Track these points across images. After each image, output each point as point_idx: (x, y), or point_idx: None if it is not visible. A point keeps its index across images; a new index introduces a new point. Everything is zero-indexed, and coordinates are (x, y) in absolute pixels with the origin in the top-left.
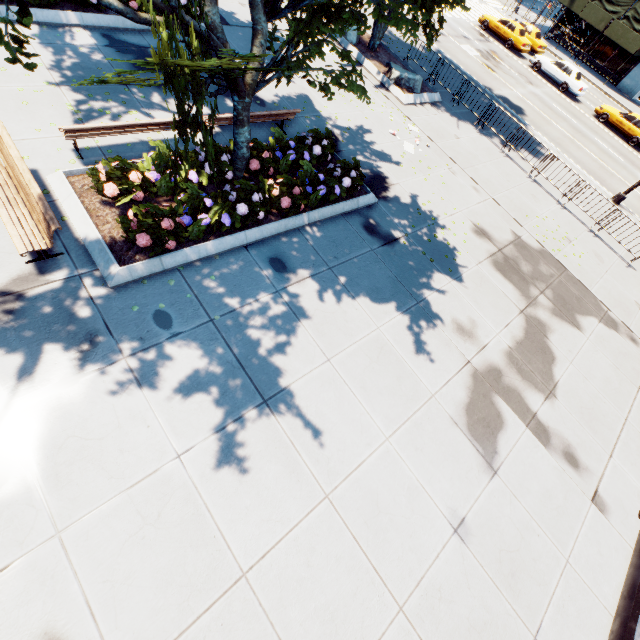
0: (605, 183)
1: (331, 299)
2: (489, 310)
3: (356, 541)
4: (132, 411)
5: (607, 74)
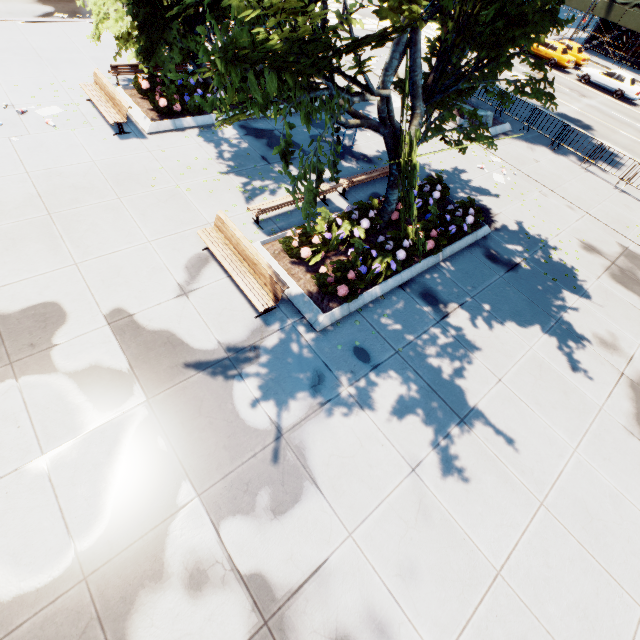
0: None
1: (483, 325)
2: (623, 322)
3: (581, 545)
4: (366, 433)
5: None
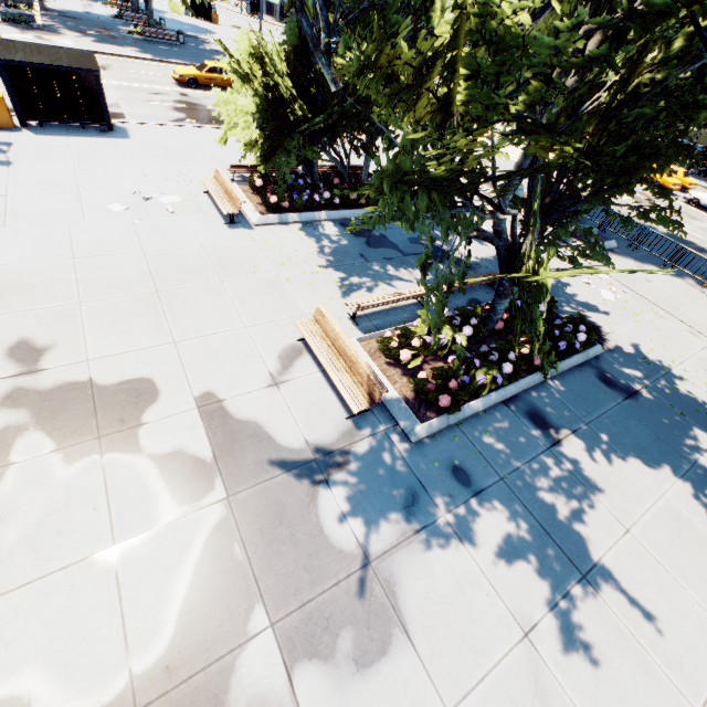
0: None
1: (601, 458)
2: None
3: None
4: (467, 575)
5: None
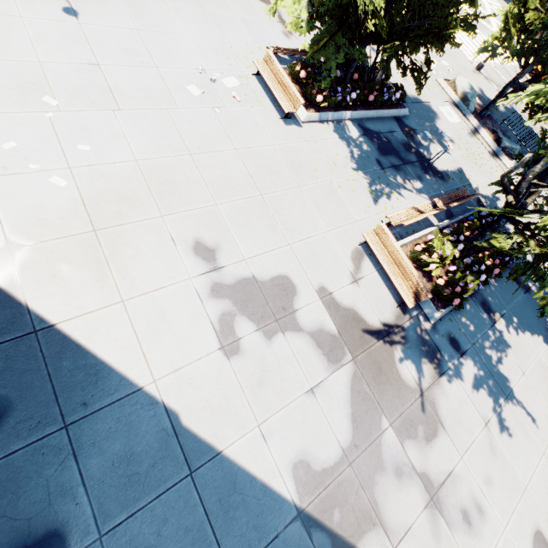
0: None
1: (514, 333)
2: None
3: None
4: (462, 398)
5: None
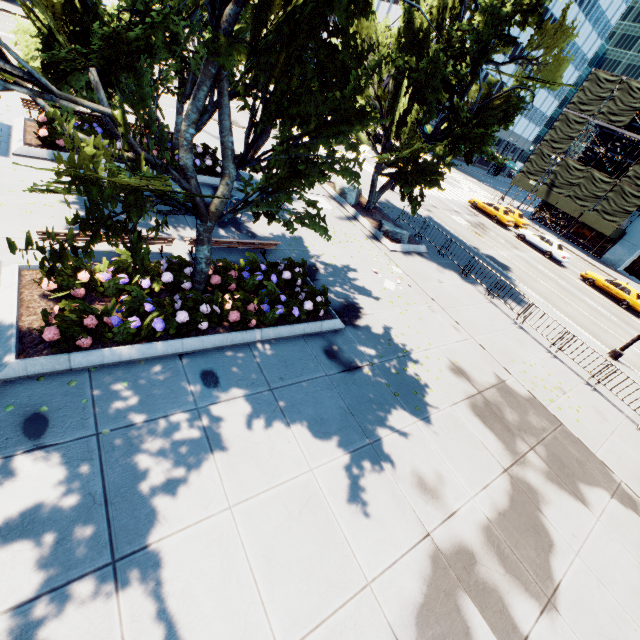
0: (599, 338)
1: (260, 425)
2: (462, 463)
3: None
4: None
5: (589, 249)
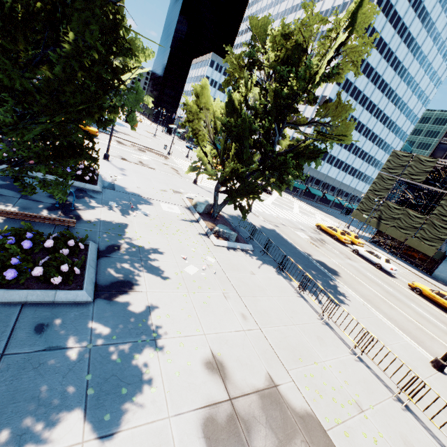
0: (424, 344)
1: None
2: None
3: None
4: None
5: (420, 266)
